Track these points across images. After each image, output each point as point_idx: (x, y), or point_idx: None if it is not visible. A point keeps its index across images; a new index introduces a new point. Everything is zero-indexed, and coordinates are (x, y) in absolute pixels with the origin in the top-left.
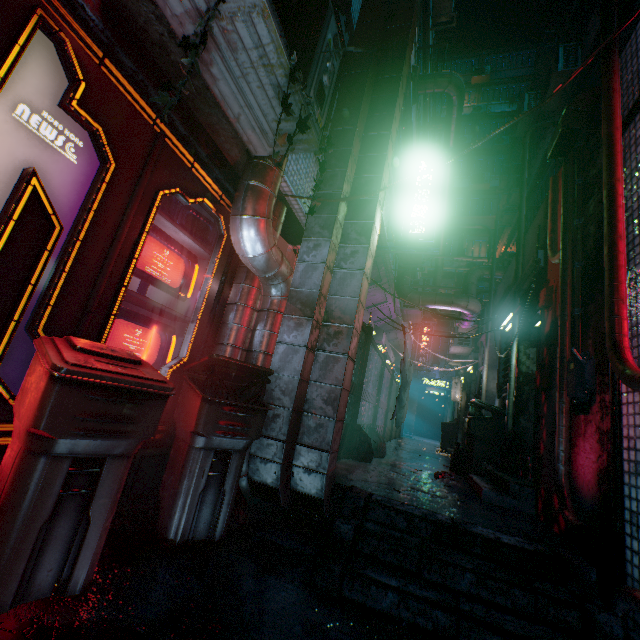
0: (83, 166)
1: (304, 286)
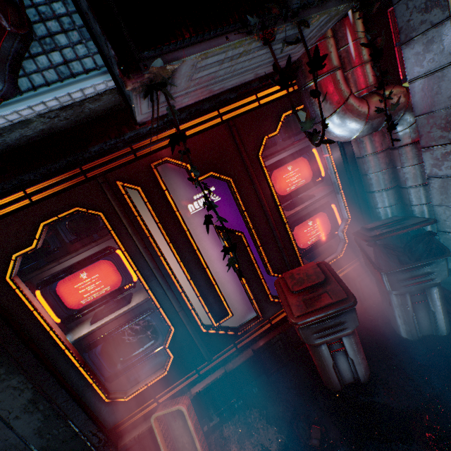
0: (222, 190)
1: (433, 108)
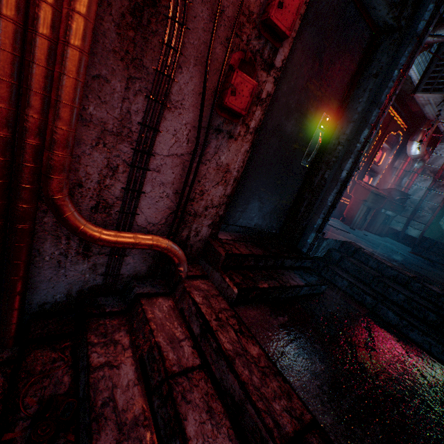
0: None
1: (433, 164)
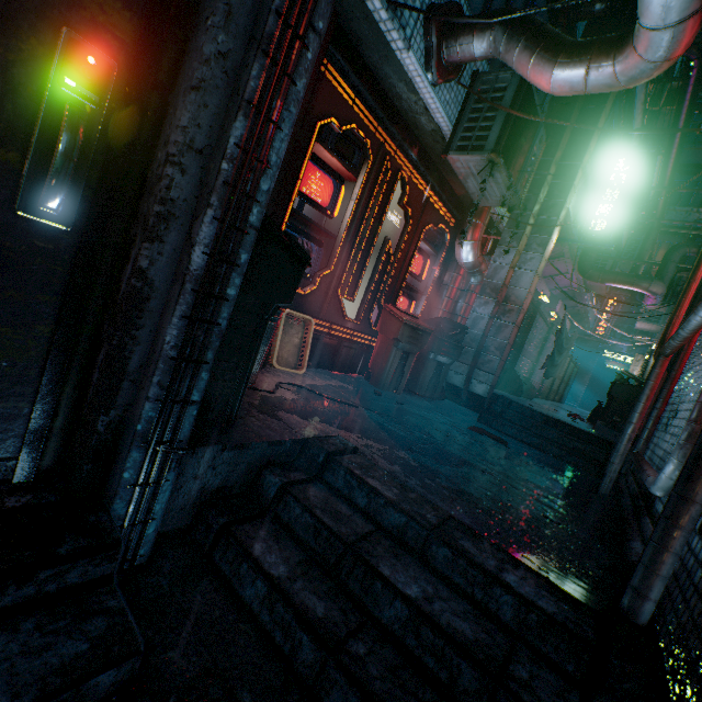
0: (398, 226)
1: (493, 279)
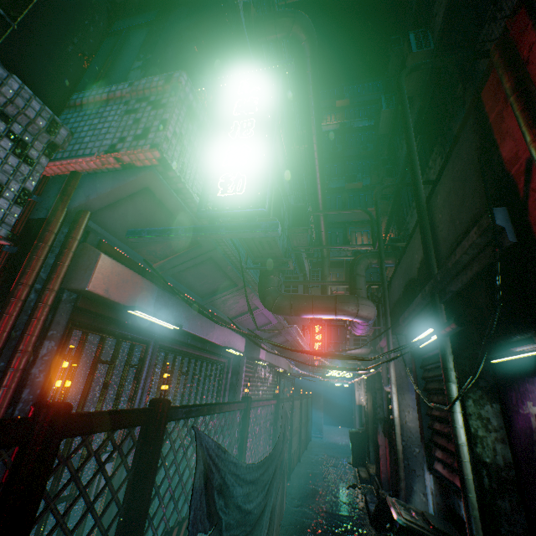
0: None
1: None
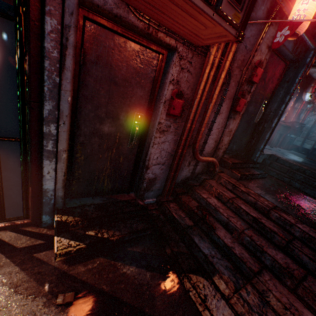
0: None
1: None
